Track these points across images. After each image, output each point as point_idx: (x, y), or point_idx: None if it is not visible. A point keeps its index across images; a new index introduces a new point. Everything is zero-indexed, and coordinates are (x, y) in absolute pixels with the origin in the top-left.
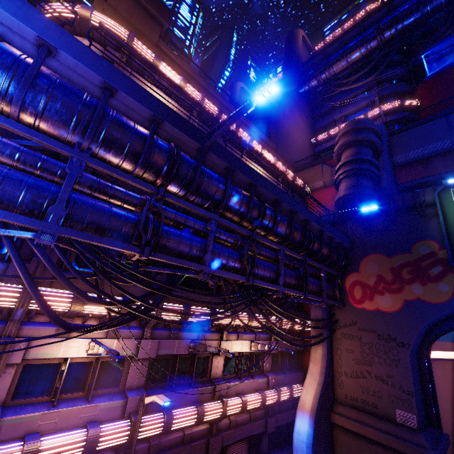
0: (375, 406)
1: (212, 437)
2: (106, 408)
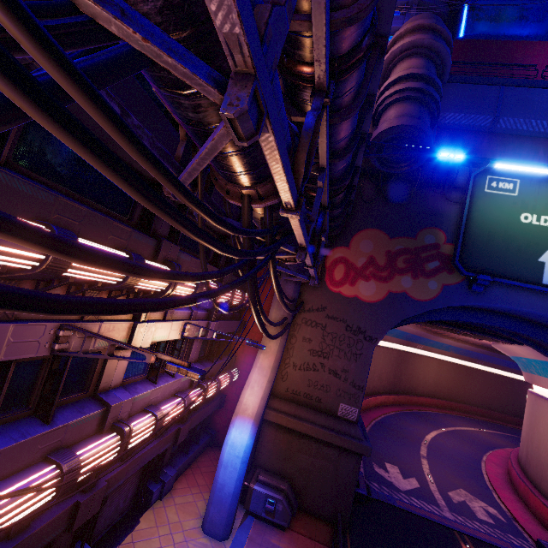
0: (319, 400)
1: (86, 495)
2: None
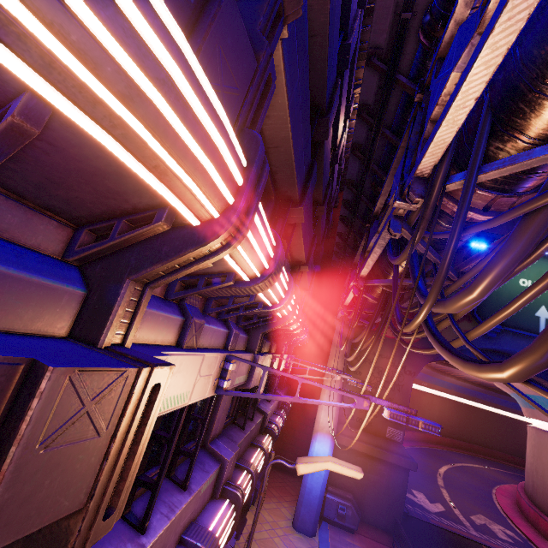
0: (370, 423)
1: None
2: (204, 490)
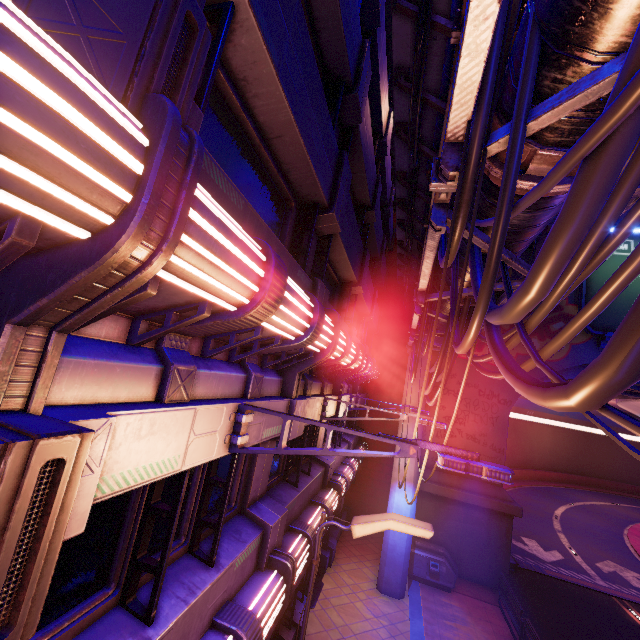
0: None
1: None
2: (241, 564)
